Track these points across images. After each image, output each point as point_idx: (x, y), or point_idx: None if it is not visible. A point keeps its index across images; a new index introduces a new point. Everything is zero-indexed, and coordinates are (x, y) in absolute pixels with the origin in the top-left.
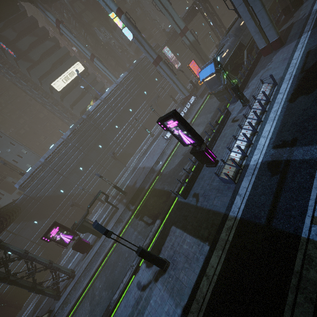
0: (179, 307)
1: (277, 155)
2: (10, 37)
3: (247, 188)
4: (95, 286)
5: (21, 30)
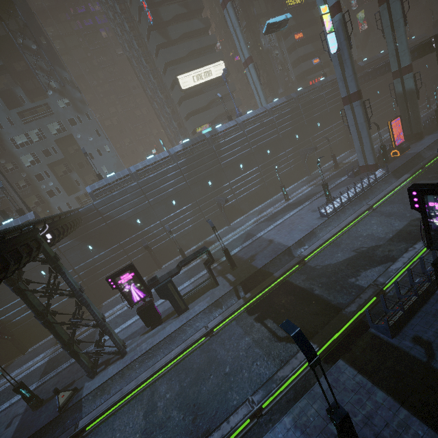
0: None
1: None
2: None
3: None
4: (158, 390)
5: None
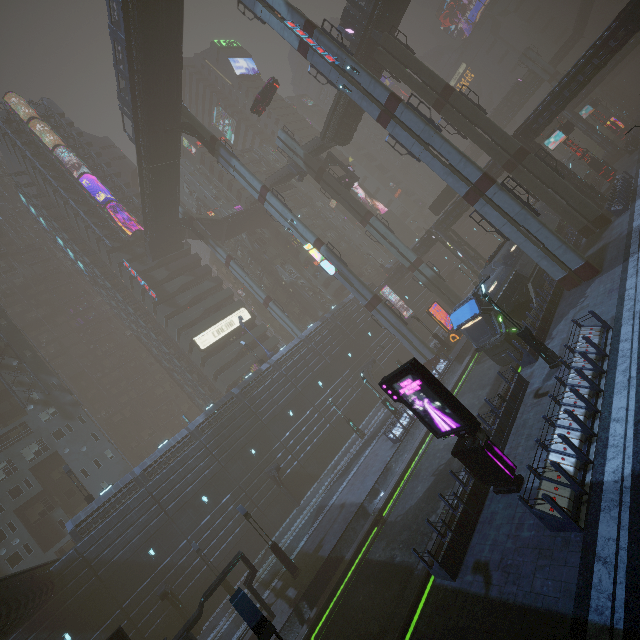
0: None
1: None
2: (158, 277)
3: (619, 541)
4: None
5: (176, 269)
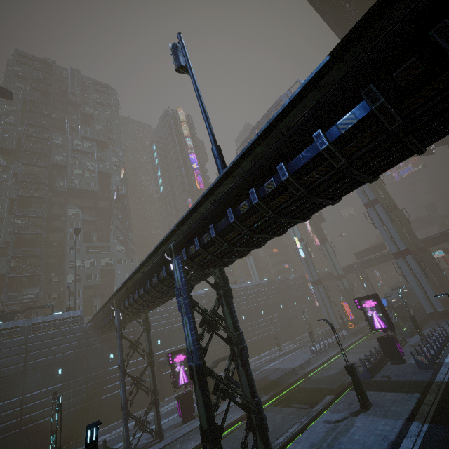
0: (400, 419)
1: None
2: None
3: (448, 370)
4: None
5: None
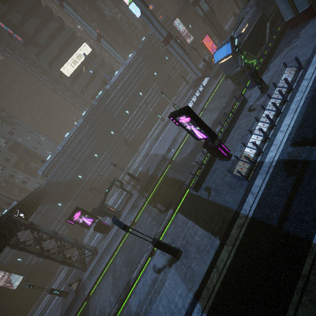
0: (191, 292)
1: (295, 153)
2: (15, 21)
3: (261, 187)
4: (116, 263)
5: (25, 12)
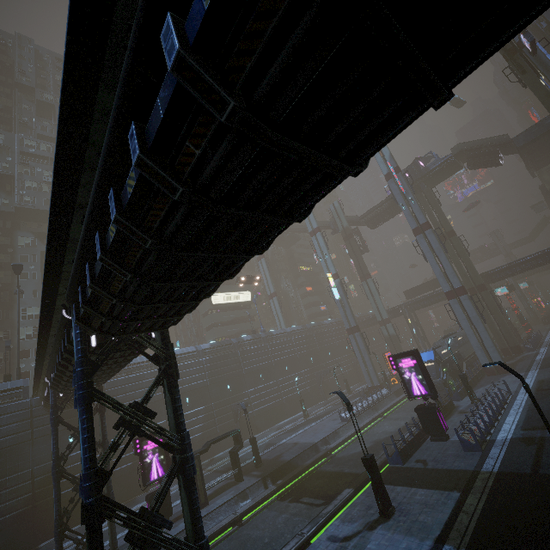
0: (428, 539)
1: (528, 434)
2: None
3: (500, 453)
4: None
5: None
